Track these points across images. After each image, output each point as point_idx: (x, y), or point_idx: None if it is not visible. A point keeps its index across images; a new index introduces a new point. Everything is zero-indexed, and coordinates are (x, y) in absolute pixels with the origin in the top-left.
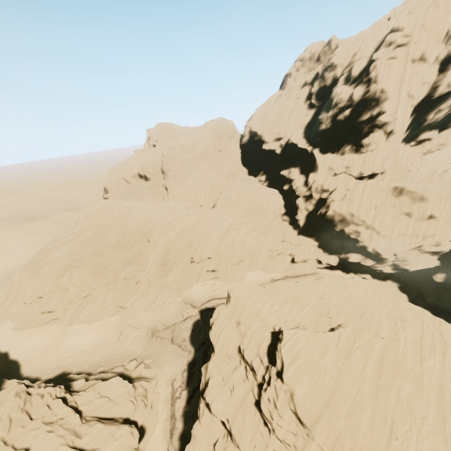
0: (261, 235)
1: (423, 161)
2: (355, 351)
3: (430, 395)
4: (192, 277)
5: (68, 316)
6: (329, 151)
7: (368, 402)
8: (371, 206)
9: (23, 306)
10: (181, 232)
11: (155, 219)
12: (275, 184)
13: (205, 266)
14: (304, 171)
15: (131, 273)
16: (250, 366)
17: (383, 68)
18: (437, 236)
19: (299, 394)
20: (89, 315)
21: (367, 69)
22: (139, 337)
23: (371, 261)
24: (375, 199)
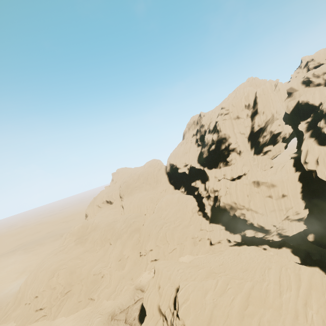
0: (185, 228)
1: (271, 162)
2: (227, 291)
3: (286, 319)
4: (141, 268)
5: (53, 311)
6: (212, 168)
7: (235, 325)
8: (243, 195)
9: (24, 307)
10: (131, 234)
11: (114, 228)
12: (191, 192)
13: (149, 257)
14: (203, 181)
15: (98, 269)
16: (164, 316)
17: (221, 124)
18: (294, 207)
19: (187, 324)
20: (68, 308)
21: (215, 126)
22: (101, 321)
23: (260, 234)
24: (245, 190)
